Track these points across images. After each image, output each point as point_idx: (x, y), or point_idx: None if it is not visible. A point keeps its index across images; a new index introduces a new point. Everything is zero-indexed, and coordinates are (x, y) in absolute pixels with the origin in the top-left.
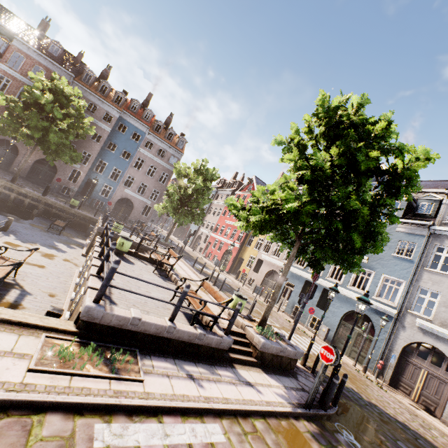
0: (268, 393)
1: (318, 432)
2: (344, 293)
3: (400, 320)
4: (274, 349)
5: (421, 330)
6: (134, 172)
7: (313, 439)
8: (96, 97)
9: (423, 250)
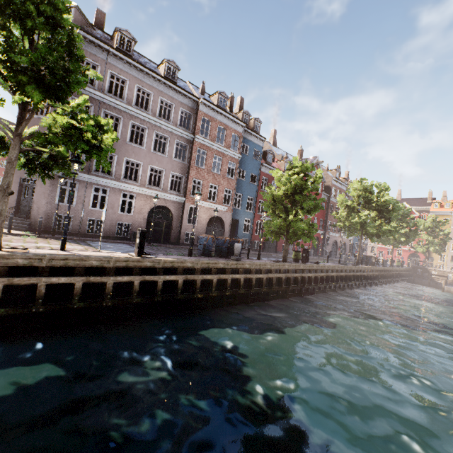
0: None
1: None
2: None
3: None
4: None
5: None
6: None
7: None
8: None
9: None
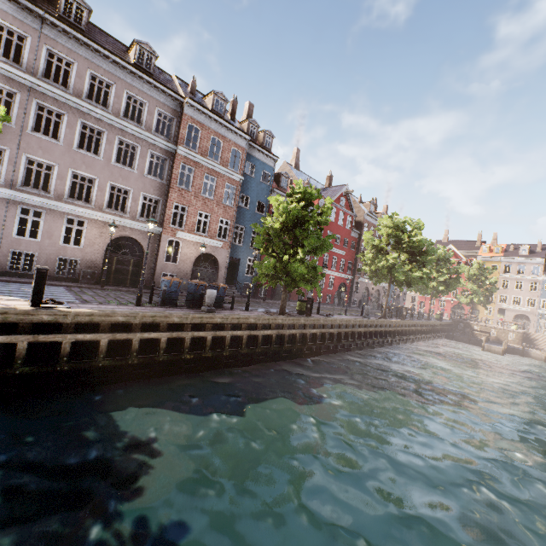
0: None
1: None
2: None
3: None
4: None
5: None
6: None
7: None
8: None
9: None
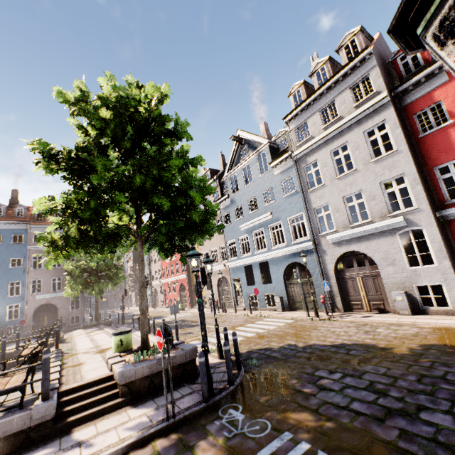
0: (109, 437)
1: (175, 442)
2: (273, 256)
3: (319, 248)
4: (144, 370)
5: (335, 244)
6: (37, 273)
7: None
8: None
9: (299, 178)
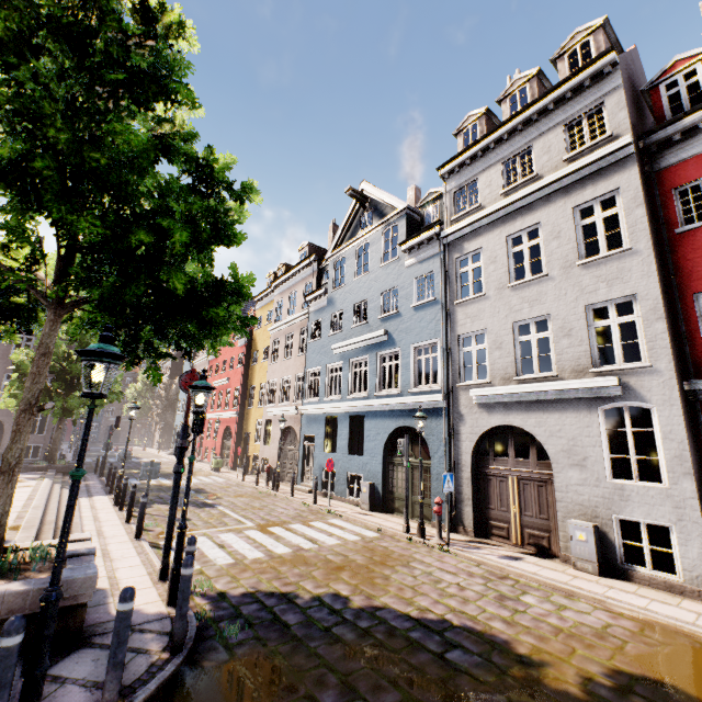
0: None
1: None
2: (375, 408)
3: (453, 409)
4: None
5: (483, 407)
6: None
7: None
8: None
9: (445, 276)
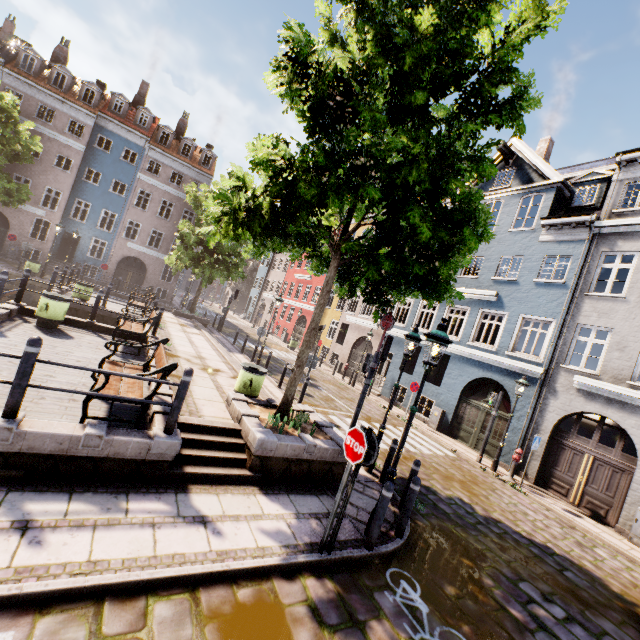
0: (241, 532)
1: (333, 597)
2: (464, 354)
3: (548, 383)
4: (287, 450)
5: (581, 393)
6: (138, 214)
7: (306, 618)
8: (48, 95)
9: (583, 265)
